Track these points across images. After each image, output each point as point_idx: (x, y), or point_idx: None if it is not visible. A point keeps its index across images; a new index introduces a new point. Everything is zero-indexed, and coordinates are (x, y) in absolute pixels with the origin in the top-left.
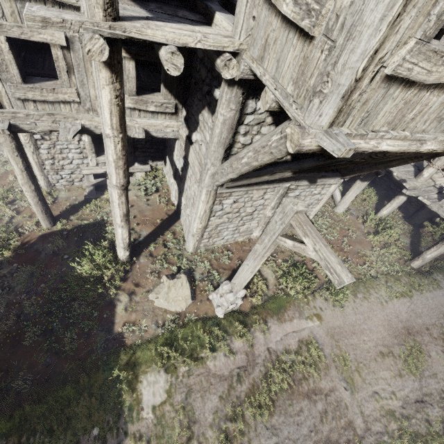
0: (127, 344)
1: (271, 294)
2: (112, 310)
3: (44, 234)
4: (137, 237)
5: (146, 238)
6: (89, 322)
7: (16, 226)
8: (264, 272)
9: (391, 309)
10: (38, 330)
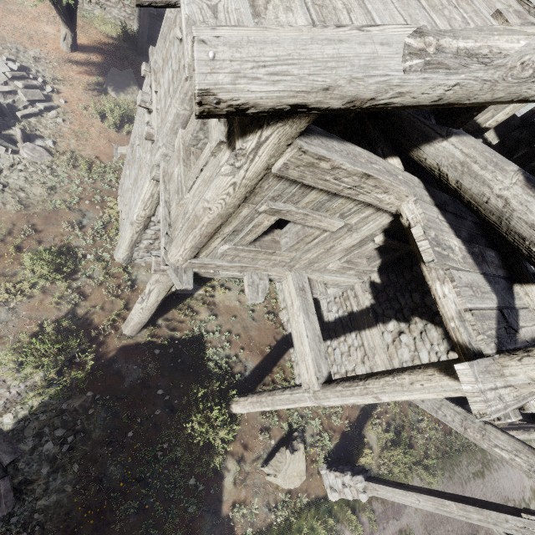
0: (237, 532)
1: (376, 470)
2: (219, 482)
3: (126, 346)
4: (242, 370)
5: (252, 373)
6: (194, 500)
7: (83, 322)
8: (370, 439)
9: (469, 494)
10: (130, 507)
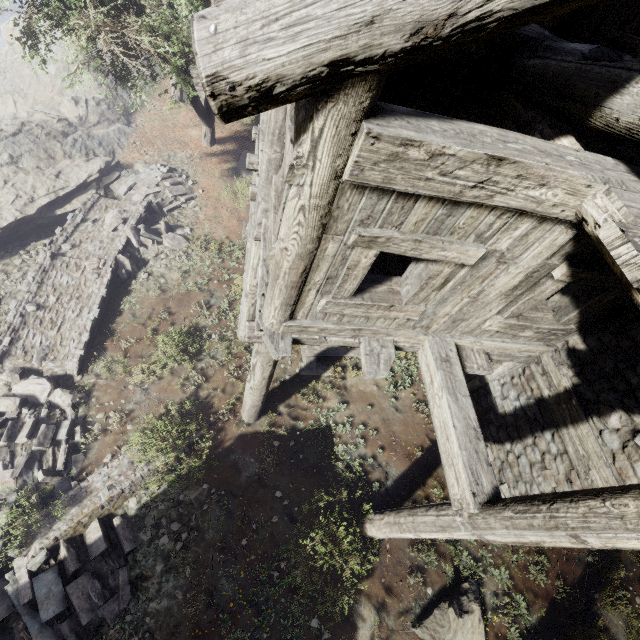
0: None
1: None
2: (350, 634)
3: (244, 435)
4: (382, 478)
5: (396, 483)
6: None
7: (205, 405)
8: (610, 624)
9: None
10: (240, 637)
